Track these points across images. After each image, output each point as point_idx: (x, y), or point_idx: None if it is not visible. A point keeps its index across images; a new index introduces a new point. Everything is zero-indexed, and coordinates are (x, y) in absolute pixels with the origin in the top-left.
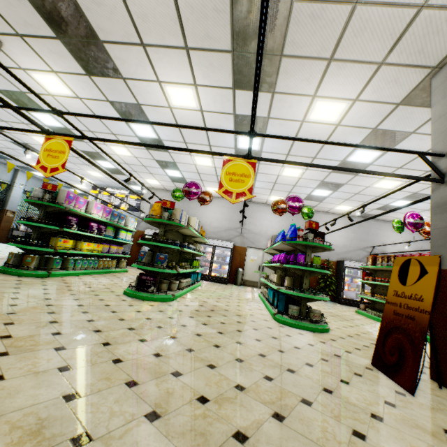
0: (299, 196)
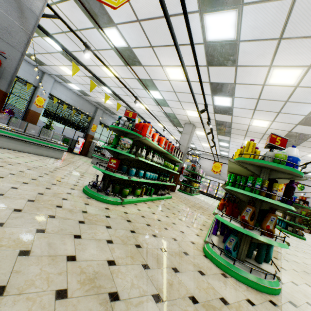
0: None
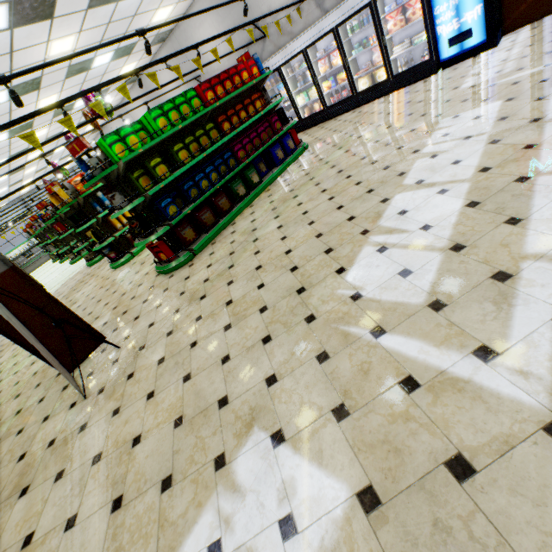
0: (52, 162)
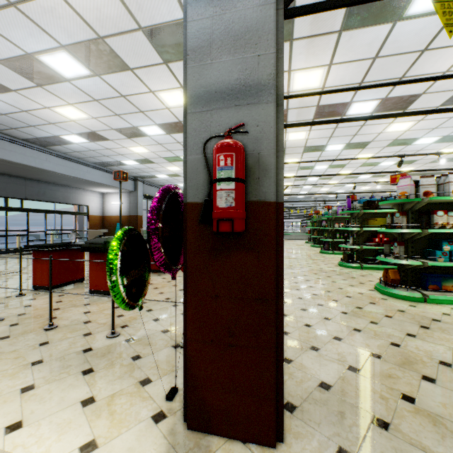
0: None
